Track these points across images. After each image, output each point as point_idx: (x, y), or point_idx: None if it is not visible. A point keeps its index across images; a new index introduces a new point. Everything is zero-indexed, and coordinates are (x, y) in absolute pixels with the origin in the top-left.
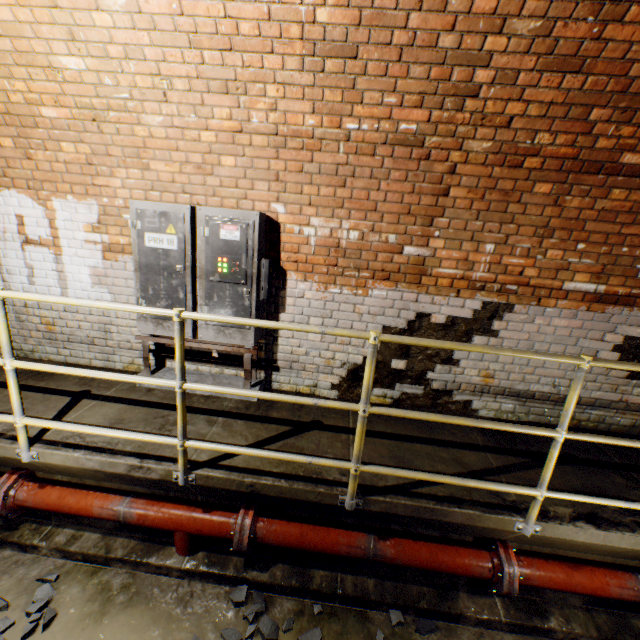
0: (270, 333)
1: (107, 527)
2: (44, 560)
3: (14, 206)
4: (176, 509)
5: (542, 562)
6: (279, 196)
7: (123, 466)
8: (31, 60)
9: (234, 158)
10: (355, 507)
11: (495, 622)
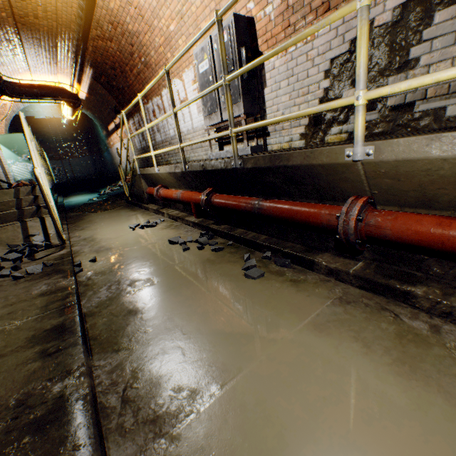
0: (261, 108)
1: (181, 209)
2: (165, 218)
3: (176, 87)
4: (191, 192)
5: (409, 215)
6: None
7: (173, 168)
8: (161, 4)
9: None
10: (240, 168)
11: (343, 274)
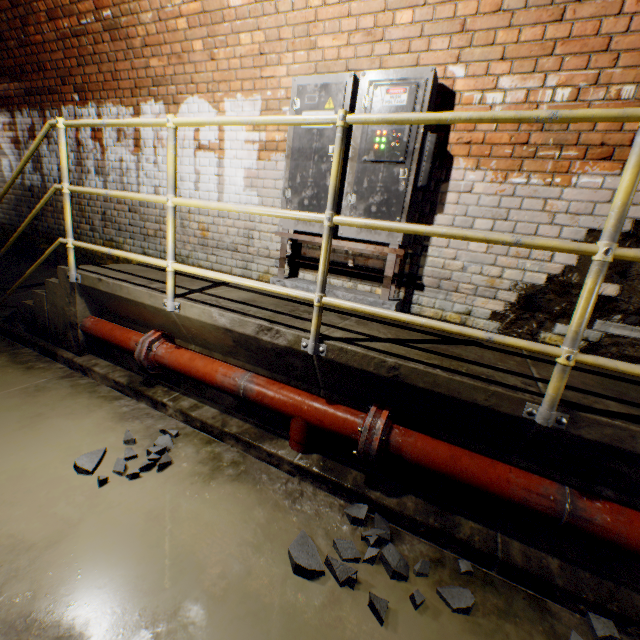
0: (418, 241)
1: (225, 405)
2: (169, 419)
3: (194, 113)
4: (297, 393)
5: None
6: (460, 54)
7: (252, 326)
8: None
9: (411, 11)
10: (551, 426)
11: None
